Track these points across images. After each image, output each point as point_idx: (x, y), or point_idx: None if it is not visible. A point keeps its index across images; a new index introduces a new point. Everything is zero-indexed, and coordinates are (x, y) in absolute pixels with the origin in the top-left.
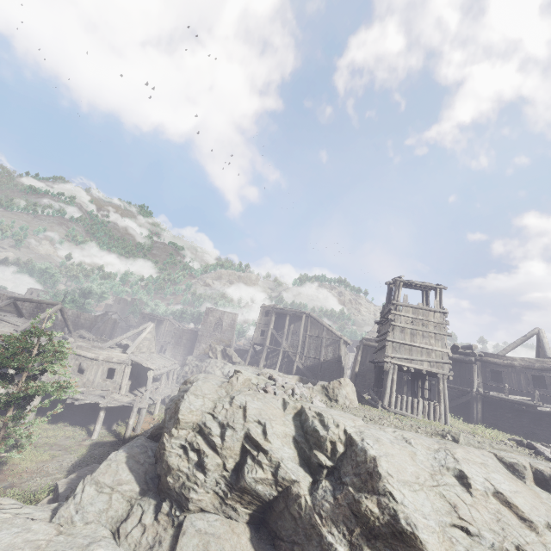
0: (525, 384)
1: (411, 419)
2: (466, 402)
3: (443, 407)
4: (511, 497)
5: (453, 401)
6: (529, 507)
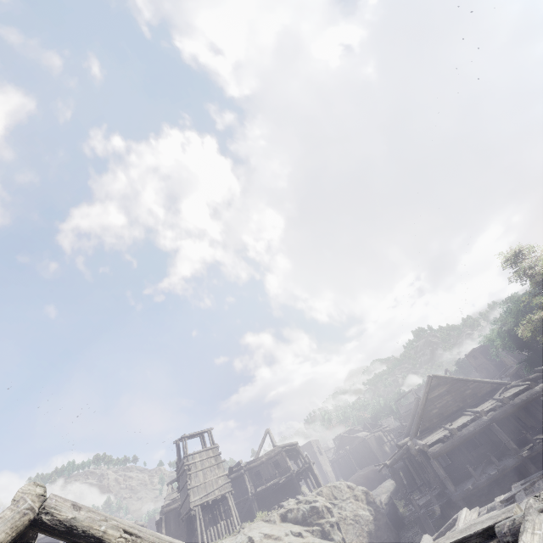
0: (272, 470)
1: (220, 540)
2: (249, 509)
3: (236, 517)
4: (270, 532)
5: (242, 513)
6: (277, 531)
